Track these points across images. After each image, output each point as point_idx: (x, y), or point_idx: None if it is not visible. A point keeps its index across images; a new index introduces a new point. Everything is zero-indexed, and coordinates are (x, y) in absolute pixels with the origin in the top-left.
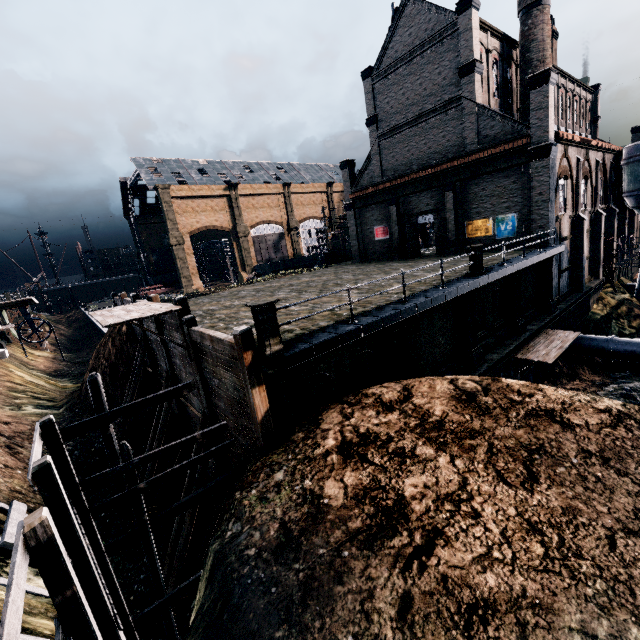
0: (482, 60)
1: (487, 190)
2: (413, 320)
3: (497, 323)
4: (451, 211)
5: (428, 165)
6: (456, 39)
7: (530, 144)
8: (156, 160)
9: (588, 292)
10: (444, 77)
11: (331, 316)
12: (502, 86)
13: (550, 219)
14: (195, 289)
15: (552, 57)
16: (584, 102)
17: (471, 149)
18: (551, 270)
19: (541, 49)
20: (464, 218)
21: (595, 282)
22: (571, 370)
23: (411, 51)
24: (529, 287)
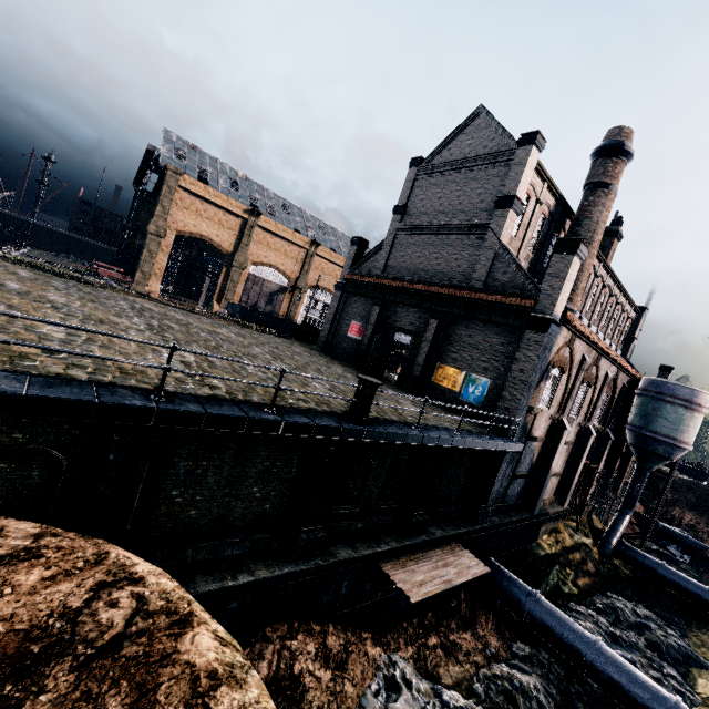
0: (528, 206)
1: (473, 338)
2: (203, 438)
3: (385, 503)
4: (428, 342)
5: (429, 281)
6: (508, 168)
7: (533, 309)
8: (192, 146)
9: (541, 516)
10: (482, 200)
11: (1, 354)
12: (541, 245)
13: (521, 406)
14: (147, 291)
15: (608, 254)
16: (626, 316)
17: (475, 285)
18: (498, 468)
19: (592, 230)
20: (439, 357)
21: (556, 508)
22: (471, 612)
23: (464, 160)
24: (461, 476)
